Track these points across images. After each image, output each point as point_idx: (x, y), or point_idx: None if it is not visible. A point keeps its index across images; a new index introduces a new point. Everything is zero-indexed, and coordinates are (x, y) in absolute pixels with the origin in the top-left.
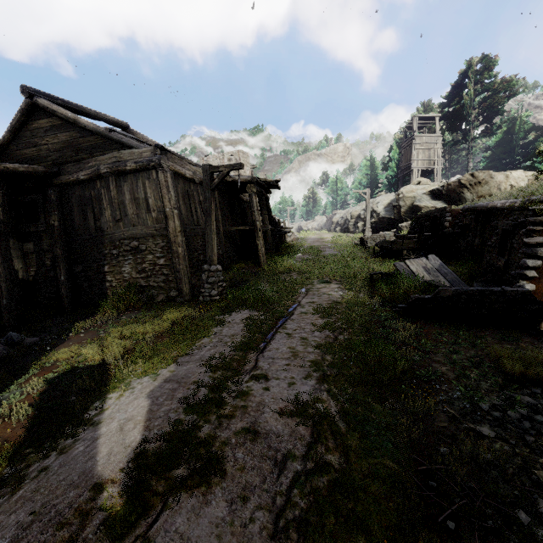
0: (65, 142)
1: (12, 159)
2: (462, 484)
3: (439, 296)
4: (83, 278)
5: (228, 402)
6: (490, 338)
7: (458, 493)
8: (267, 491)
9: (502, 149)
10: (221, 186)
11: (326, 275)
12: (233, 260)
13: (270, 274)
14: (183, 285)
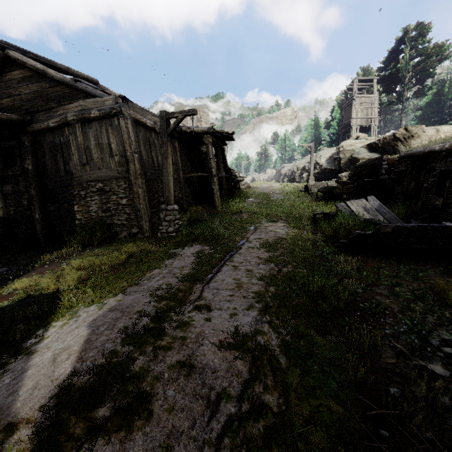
0: (36, 93)
1: None
2: (420, 436)
3: (380, 232)
4: (56, 217)
5: (167, 333)
6: (431, 272)
7: (416, 447)
8: (193, 440)
9: (432, 109)
10: (182, 137)
11: (273, 215)
12: (192, 204)
13: (223, 214)
14: (143, 223)
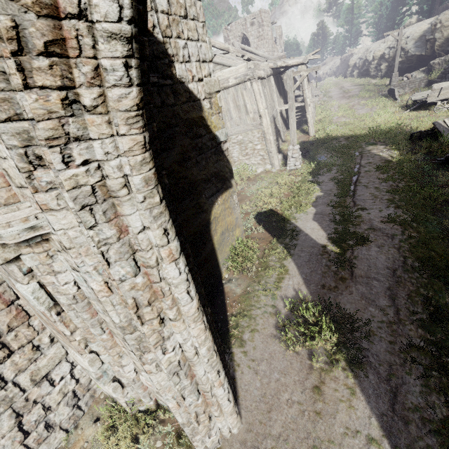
0: None
1: None
2: None
3: None
4: None
5: (354, 220)
6: None
7: None
8: (392, 244)
9: None
10: (273, 70)
11: (370, 138)
12: (284, 132)
13: (325, 143)
14: (275, 161)
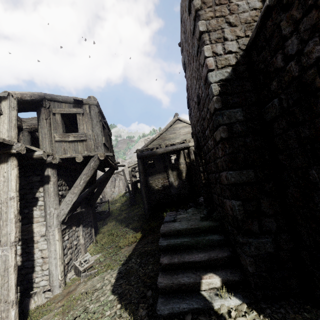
0: (187, 132)
1: (163, 138)
2: None
3: None
4: None
5: None
6: None
7: None
8: None
9: None
10: None
11: None
12: None
13: None
14: None
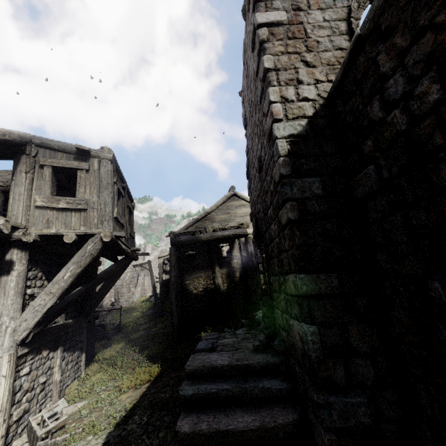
0: (247, 213)
1: (211, 219)
2: None
3: None
4: None
5: None
6: None
7: None
8: None
9: None
10: None
11: None
12: None
13: None
14: None
